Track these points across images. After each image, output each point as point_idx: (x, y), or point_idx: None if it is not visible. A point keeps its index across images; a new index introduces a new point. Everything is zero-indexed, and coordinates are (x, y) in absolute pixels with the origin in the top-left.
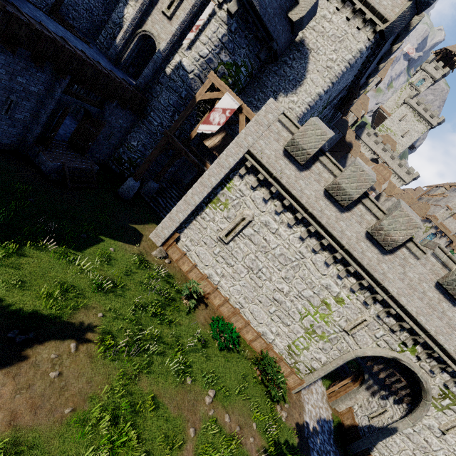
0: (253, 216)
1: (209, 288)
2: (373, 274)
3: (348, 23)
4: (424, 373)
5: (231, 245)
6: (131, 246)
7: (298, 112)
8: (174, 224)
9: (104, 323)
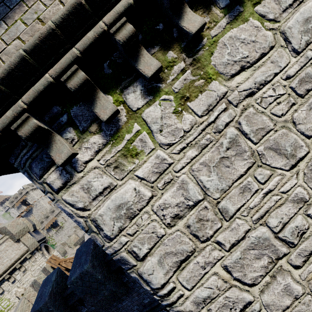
0: None
1: None
2: None
3: None
4: None
5: None
6: None
7: None
8: None
9: None
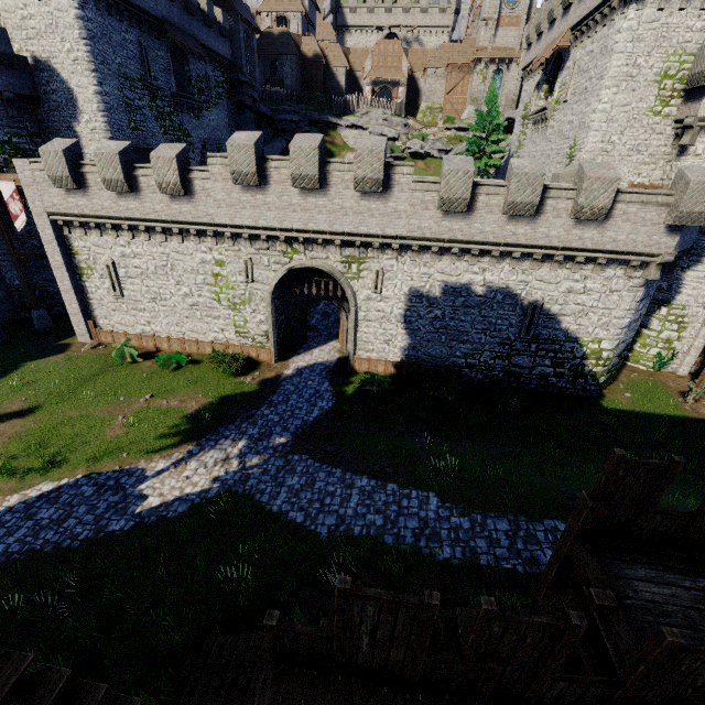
0: (111, 258)
1: (151, 341)
2: (203, 222)
3: (43, 3)
4: (318, 261)
5: (126, 295)
6: (56, 356)
7: (101, 126)
8: (79, 316)
9: (30, 402)
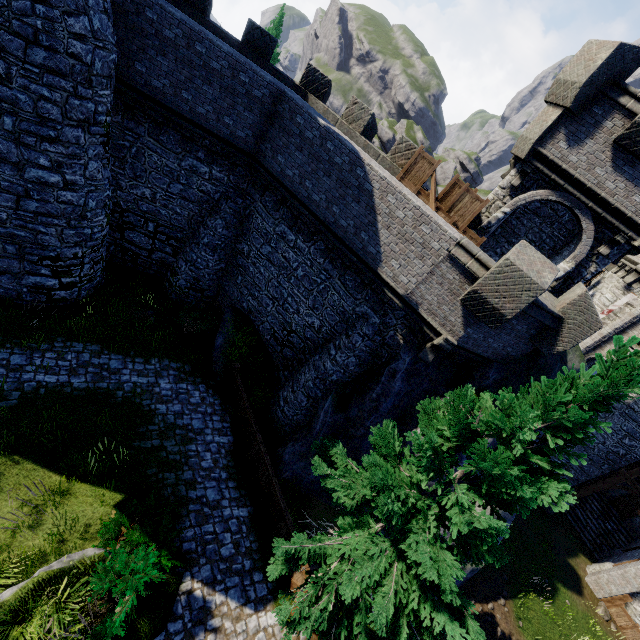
0: None
1: None
2: None
3: None
4: None
5: None
6: (577, 597)
7: None
8: (629, 586)
9: None
